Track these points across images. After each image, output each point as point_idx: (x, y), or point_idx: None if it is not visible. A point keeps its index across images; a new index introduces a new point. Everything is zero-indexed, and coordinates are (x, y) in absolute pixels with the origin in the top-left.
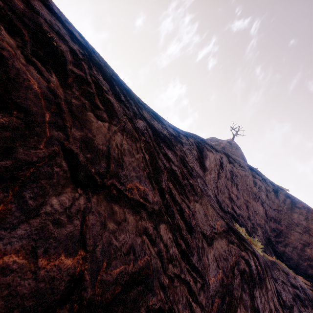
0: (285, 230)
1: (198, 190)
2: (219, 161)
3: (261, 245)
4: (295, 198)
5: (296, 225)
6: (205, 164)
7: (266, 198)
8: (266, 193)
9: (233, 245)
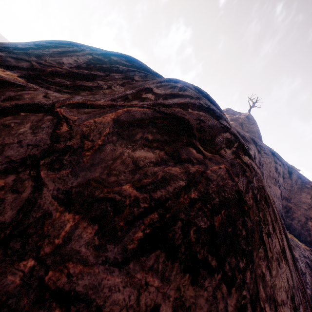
0: (293, 207)
1: None
2: (254, 155)
3: None
4: (305, 179)
5: (303, 203)
6: None
7: (282, 180)
8: (282, 176)
9: None
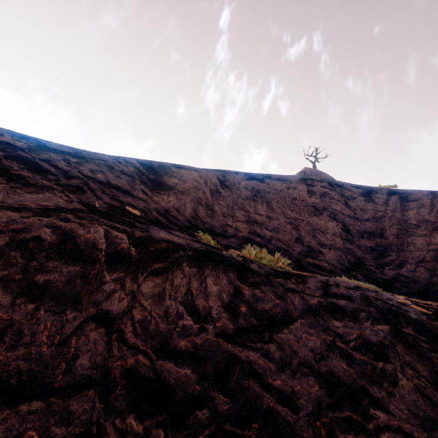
0: (396, 242)
1: (38, 181)
2: (217, 179)
3: (290, 260)
4: (407, 190)
5: (415, 227)
6: (167, 182)
7: (346, 207)
8: (343, 202)
9: (47, 218)
